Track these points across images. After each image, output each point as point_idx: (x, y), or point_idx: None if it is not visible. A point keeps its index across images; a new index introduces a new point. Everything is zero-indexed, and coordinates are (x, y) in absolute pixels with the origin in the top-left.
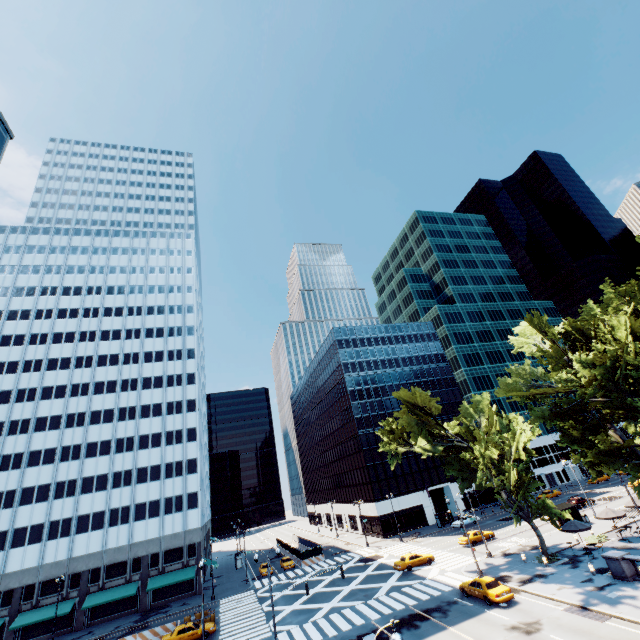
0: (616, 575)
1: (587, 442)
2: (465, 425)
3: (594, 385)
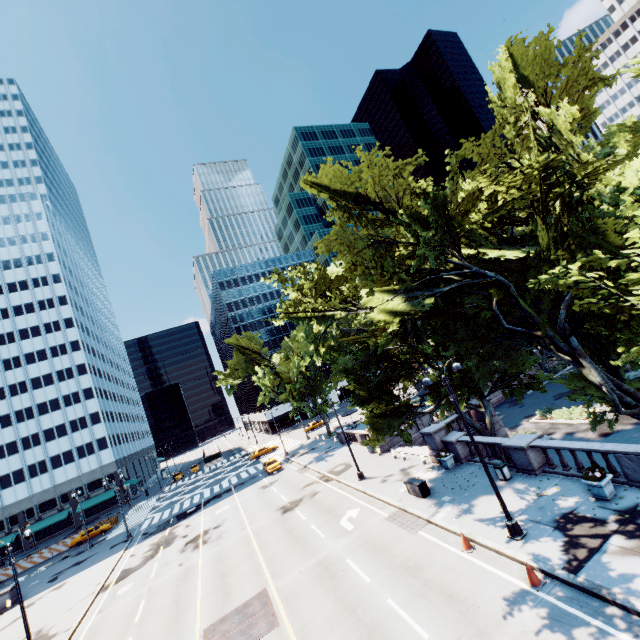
0: (341, 442)
1: None
2: (285, 355)
3: None
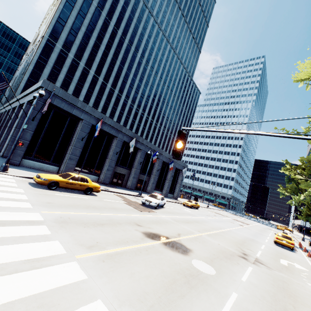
0: None
1: None
2: None
3: None
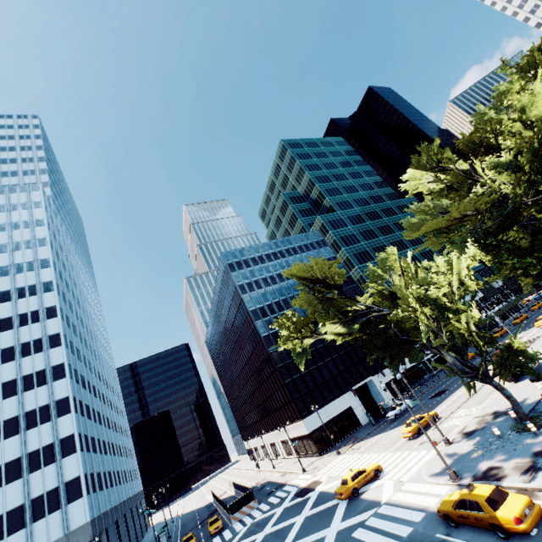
0: None
1: (540, 252)
2: (378, 291)
3: (525, 180)
